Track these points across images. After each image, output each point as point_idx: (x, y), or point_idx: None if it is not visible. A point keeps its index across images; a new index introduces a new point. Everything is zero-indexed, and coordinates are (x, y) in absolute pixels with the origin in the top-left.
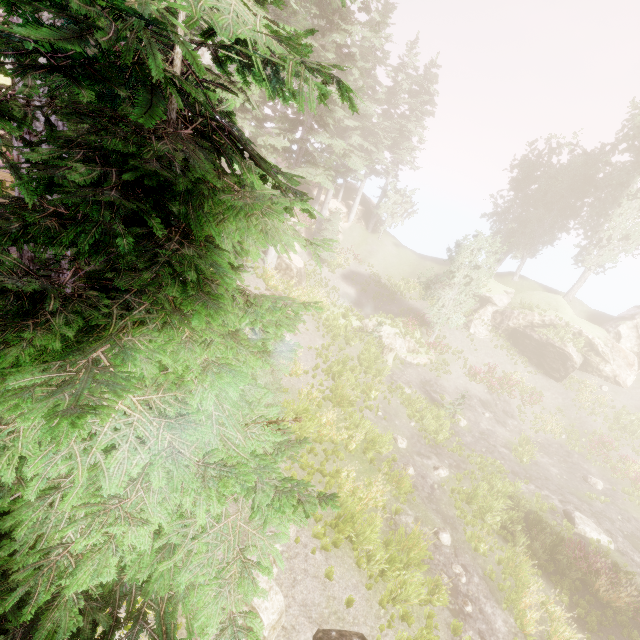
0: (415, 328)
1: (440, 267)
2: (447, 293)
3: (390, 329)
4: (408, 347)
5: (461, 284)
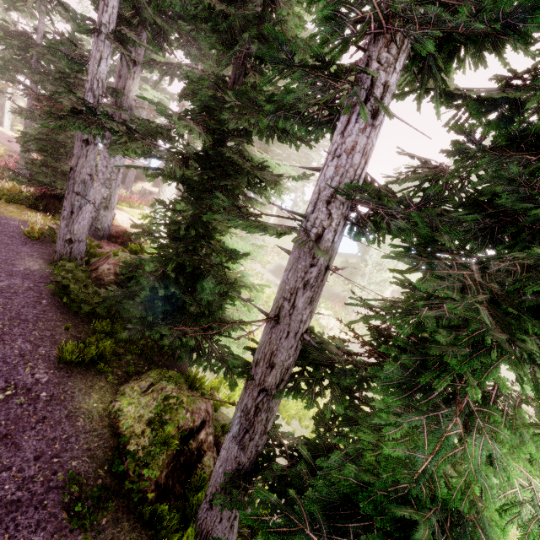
0: (341, 309)
1: (343, 259)
2: (363, 279)
3: (324, 311)
4: (340, 325)
5: (372, 271)
